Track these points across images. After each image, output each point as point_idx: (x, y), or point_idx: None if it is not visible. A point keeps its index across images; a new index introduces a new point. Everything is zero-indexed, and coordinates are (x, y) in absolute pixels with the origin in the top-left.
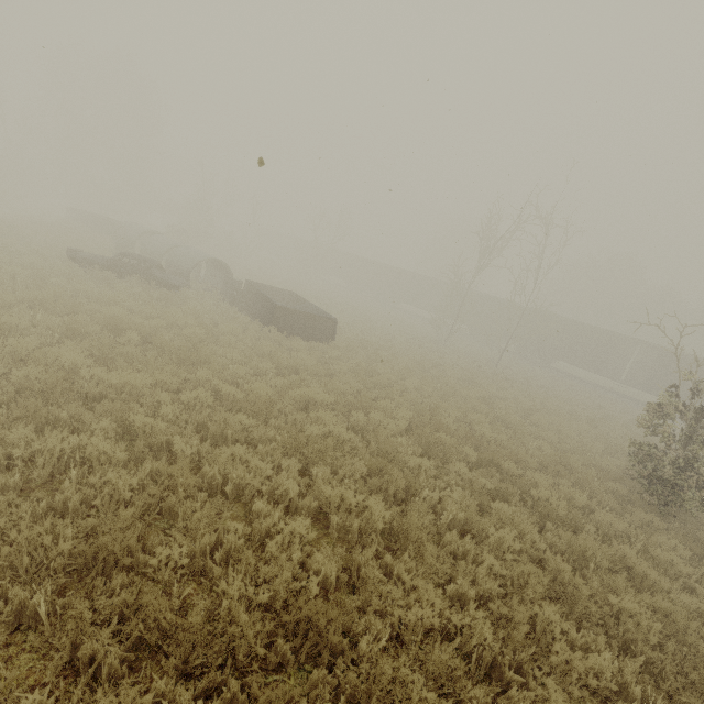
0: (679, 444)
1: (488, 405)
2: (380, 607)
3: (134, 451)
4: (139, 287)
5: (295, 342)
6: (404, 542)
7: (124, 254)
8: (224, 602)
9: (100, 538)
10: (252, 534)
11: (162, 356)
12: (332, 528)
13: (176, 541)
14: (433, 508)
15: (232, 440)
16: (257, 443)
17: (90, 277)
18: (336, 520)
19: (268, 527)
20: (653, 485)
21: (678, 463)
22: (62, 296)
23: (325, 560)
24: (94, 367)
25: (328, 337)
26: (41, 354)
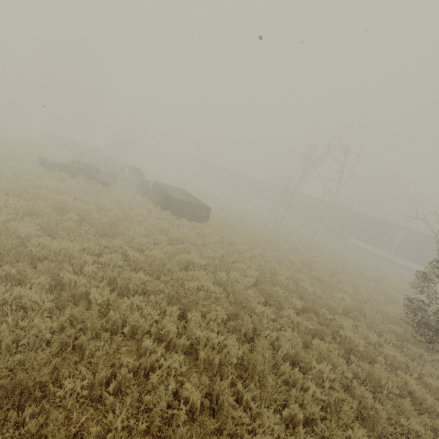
0: (438, 300)
1: (308, 267)
2: (232, 429)
3: (61, 299)
4: (82, 183)
5: (182, 222)
6: (251, 373)
7: (75, 162)
8: (109, 435)
9: (18, 375)
10: (140, 367)
11: (91, 230)
12: (200, 360)
13: (81, 373)
14: (272, 343)
15: (133, 291)
16: (151, 293)
17: (52, 176)
18: (202, 355)
19: (153, 361)
20: (422, 328)
21: (438, 313)
22: (29, 187)
23: (192, 389)
24: (40, 237)
25: (204, 219)
26: (4, 227)
